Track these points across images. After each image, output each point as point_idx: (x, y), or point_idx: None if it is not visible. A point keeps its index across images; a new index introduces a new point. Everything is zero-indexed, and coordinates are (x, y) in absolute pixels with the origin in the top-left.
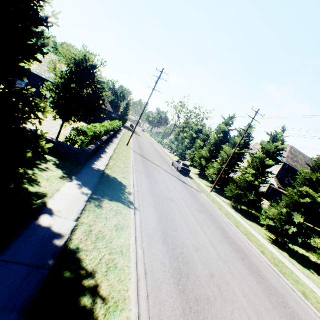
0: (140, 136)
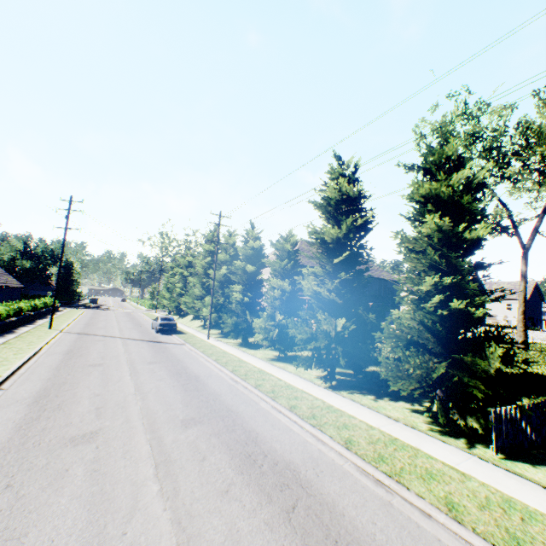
0: (107, 309)
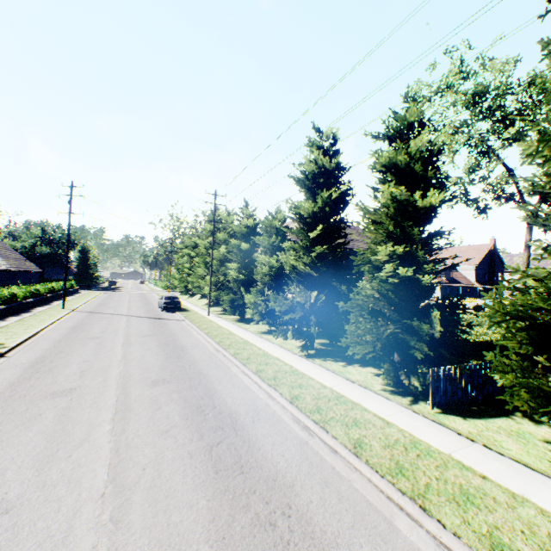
0: (124, 291)
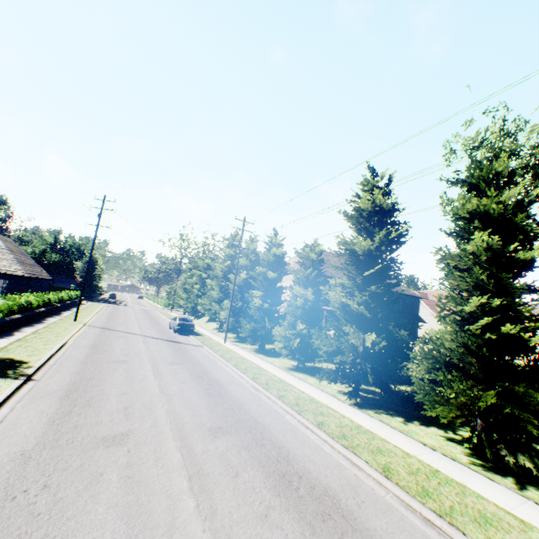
0: (126, 305)
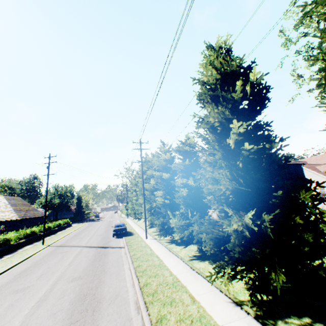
0: (101, 220)
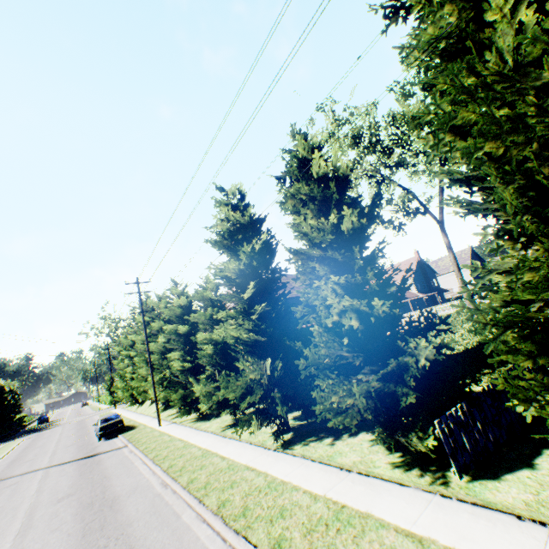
0: (56, 425)
